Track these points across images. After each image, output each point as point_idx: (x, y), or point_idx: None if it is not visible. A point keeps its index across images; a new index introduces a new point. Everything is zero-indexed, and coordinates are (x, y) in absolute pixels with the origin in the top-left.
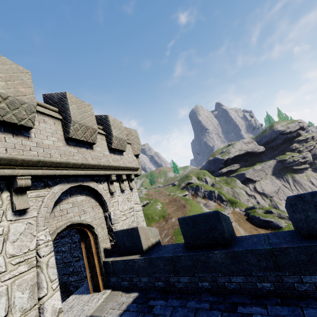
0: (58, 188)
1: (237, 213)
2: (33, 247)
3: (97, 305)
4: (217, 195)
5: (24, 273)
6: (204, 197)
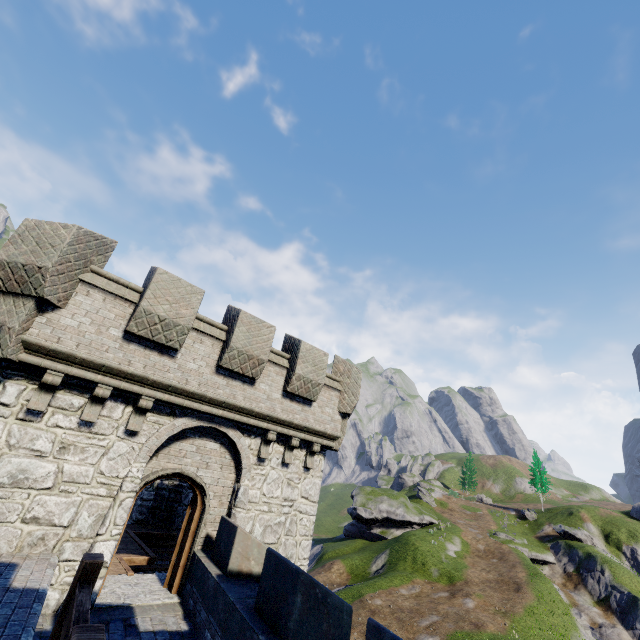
0: (182, 422)
1: None
2: (123, 475)
3: (149, 603)
4: None
5: (101, 497)
6: (604, 605)
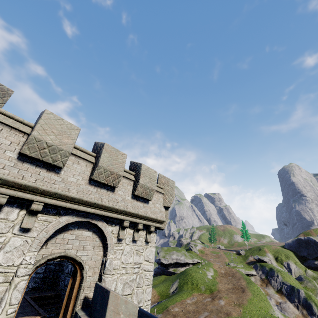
0: (65, 219)
1: None
2: (17, 263)
3: None
4: (303, 300)
5: None
6: (280, 292)
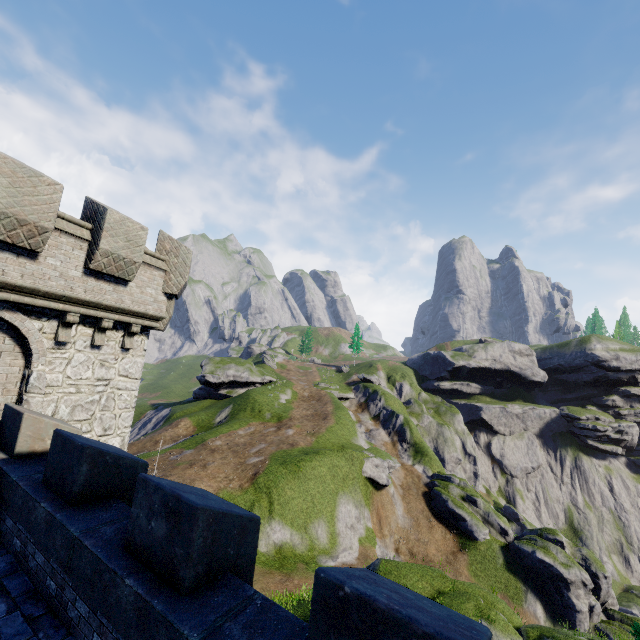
0: None
1: (415, 475)
2: None
3: None
4: (399, 426)
5: None
6: (376, 418)
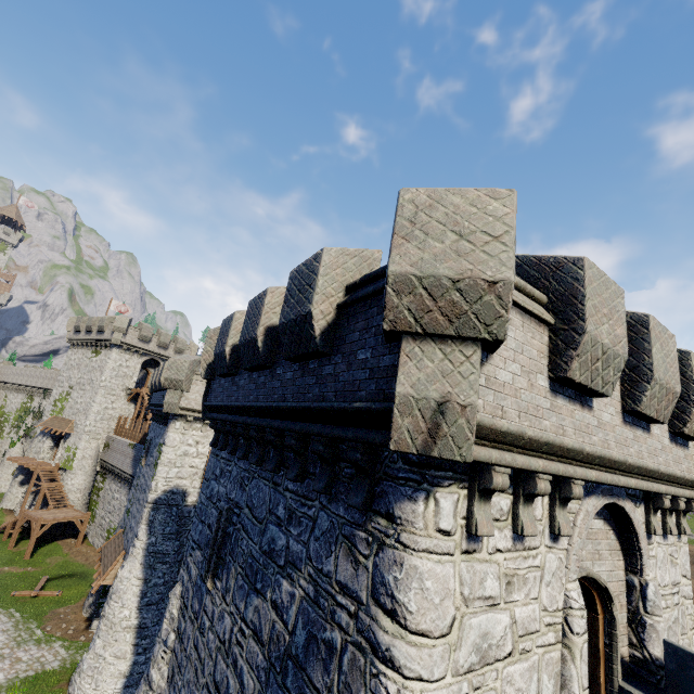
0: (592, 504)
1: None
2: (560, 604)
3: None
4: None
5: (550, 646)
6: None
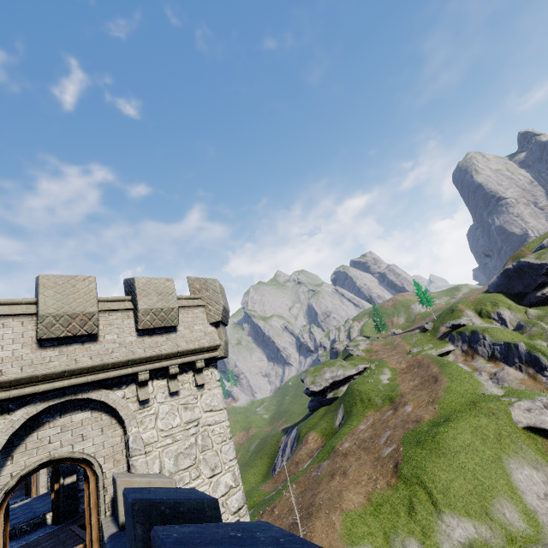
0: (23, 413)
1: None
2: None
3: None
4: (526, 355)
5: None
6: (493, 359)
